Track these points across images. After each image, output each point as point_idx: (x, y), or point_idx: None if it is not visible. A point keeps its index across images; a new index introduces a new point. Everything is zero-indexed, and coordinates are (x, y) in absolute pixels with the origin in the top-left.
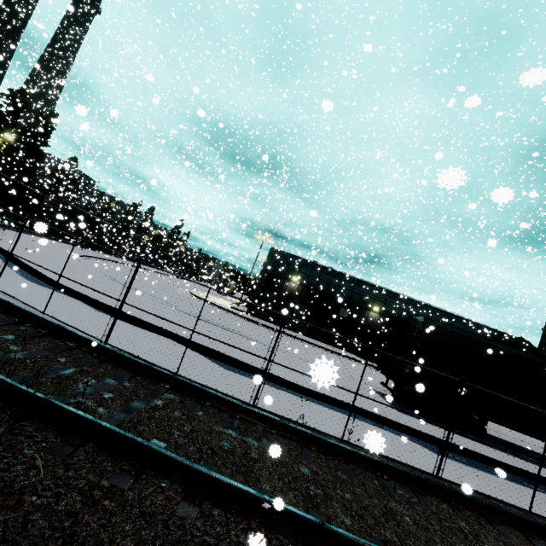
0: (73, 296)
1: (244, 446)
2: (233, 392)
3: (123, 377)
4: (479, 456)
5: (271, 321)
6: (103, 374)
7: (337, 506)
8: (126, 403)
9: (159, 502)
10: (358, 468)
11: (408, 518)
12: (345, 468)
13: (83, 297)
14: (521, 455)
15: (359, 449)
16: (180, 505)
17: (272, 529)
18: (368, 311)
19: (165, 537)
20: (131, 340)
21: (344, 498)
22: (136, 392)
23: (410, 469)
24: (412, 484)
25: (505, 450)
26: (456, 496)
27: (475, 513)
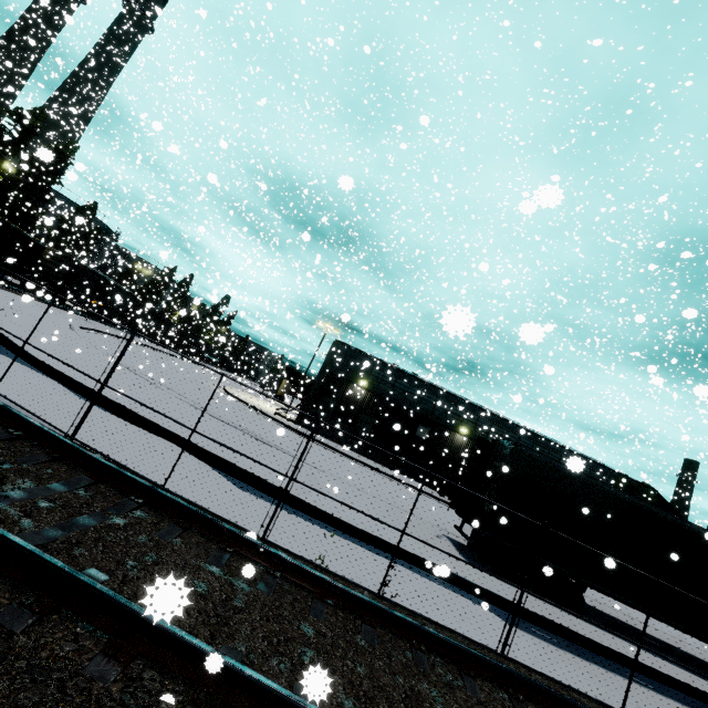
0: (50, 375)
1: (227, 590)
2: (240, 519)
3: (78, 483)
4: (569, 634)
5: (327, 435)
6: (50, 477)
7: (339, 682)
8: (69, 517)
9: (62, 654)
10: (388, 634)
11: (440, 706)
12: (368, 632)
13: (63, 377)
14: (614, 631)
15: (400, 609)
16: (94, 660)
17: (228, 705)
18: (454, 433)
19: (54, 704)
20: (114, 439)
21: (353, 672)
22: (90, 505)
23: (466, 642)
24: (460, 660)
25: (594, 623)
26: (518, 681)
27: (541, 707)
